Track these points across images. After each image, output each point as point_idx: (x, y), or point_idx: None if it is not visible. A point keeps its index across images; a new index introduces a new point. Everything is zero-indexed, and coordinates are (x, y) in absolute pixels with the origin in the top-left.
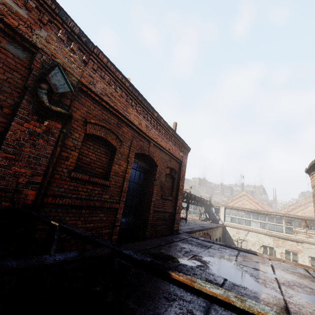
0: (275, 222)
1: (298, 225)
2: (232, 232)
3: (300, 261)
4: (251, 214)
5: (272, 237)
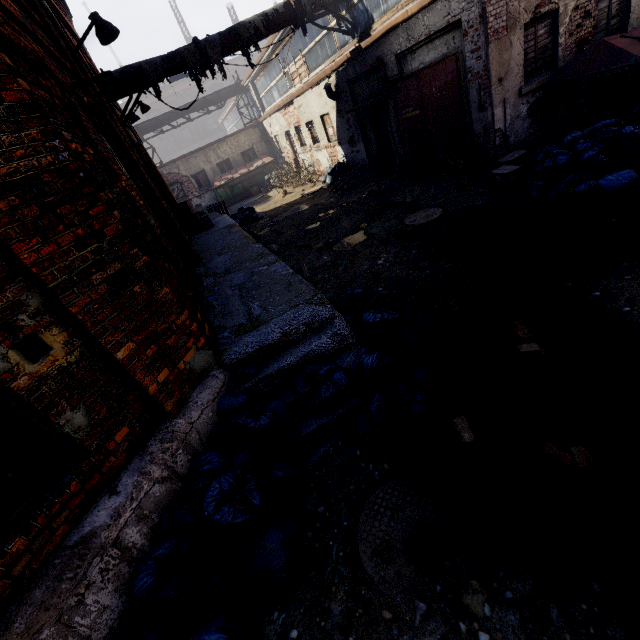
0: (278, 72)
1: (288, 58)
2: (268, 128)
3: (305, 138)
4: (266, 75)
5: (282, 111)
